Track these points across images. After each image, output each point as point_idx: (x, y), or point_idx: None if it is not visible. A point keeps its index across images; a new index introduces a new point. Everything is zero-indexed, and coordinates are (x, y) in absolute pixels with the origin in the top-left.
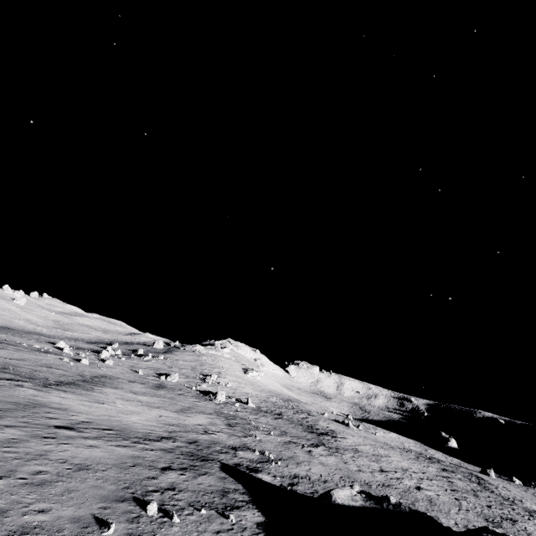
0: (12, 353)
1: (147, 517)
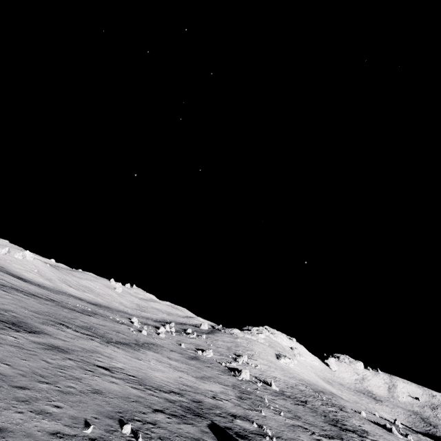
0: (100, 321)
1: (120, 433)
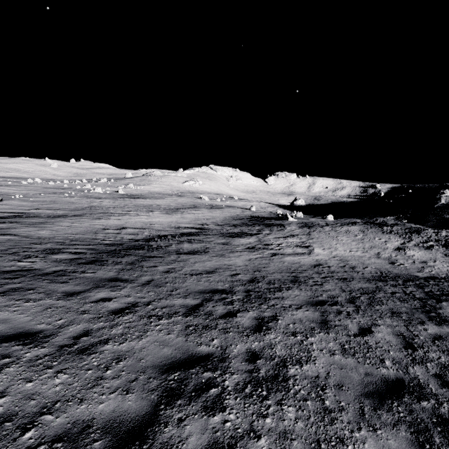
0: None
1: None
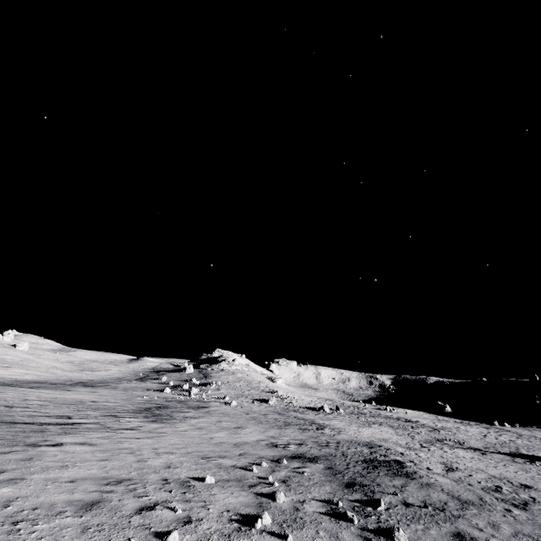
0: (221, 408)
1: None
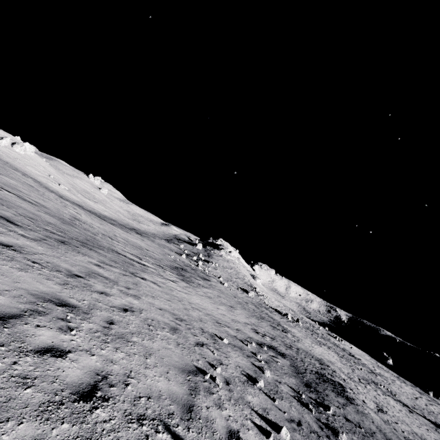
0: (218, 285)
1: None
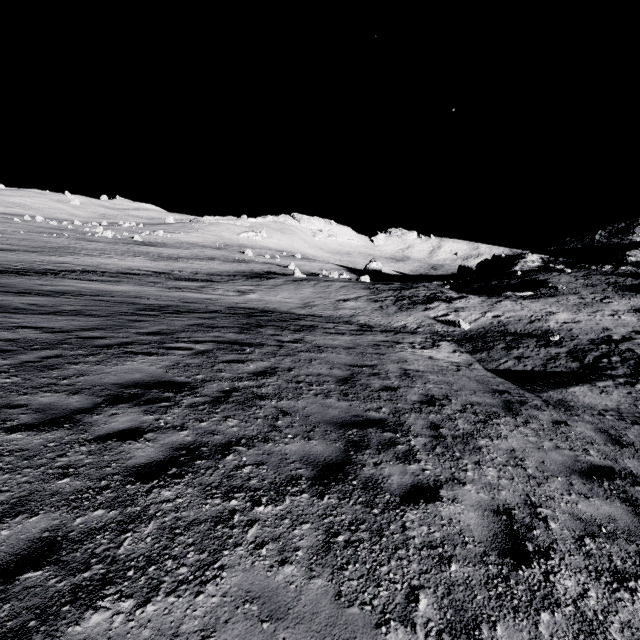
0: None
1: None
